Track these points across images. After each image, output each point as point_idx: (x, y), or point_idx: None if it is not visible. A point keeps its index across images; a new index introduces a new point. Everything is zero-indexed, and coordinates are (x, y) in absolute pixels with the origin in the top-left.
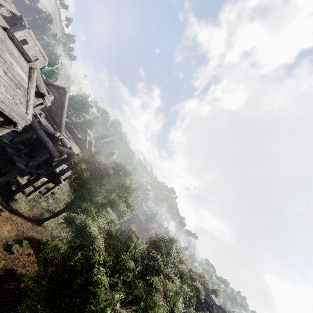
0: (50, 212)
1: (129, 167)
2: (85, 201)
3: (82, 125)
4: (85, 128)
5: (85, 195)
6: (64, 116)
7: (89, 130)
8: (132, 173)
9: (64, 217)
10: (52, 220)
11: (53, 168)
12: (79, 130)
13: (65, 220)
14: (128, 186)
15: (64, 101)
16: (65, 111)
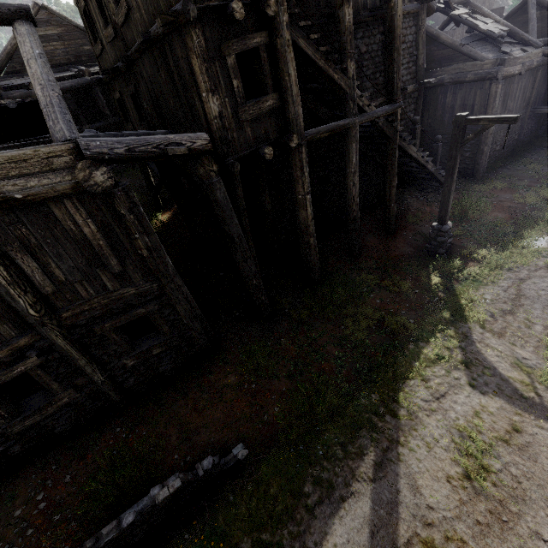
0: None
1: None
2: None
3: None
4: None
5: None
6: None
7: None
8: None
9: None
10: None
11: None
12: None
13: None
14: None
15: (72, 22)
16: None
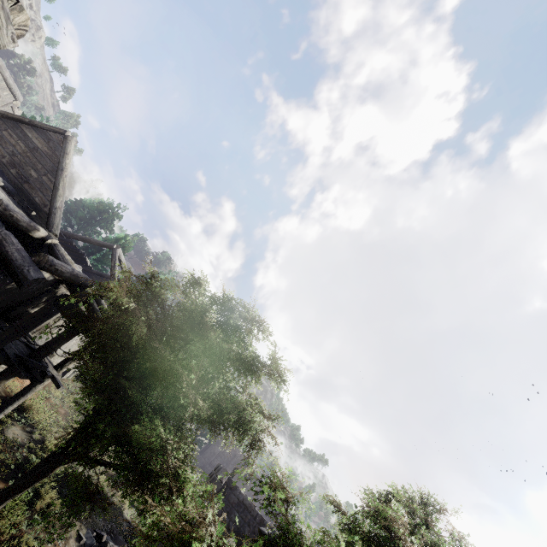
0: (9, 472)
1: (248, 305)
2: (138, 417)
3: (101, 248)
4: (111, 245)
5: (134, 399)
6: (61, 190)
7: (120, 250)
8: (257, 323)
9: (56, 480)
10: (13, 502)
11: (23, 327)
12: (94, 260)
13: (62, 502)
14: (256, 356)
15: (63, 158)
16: (65, 180)
